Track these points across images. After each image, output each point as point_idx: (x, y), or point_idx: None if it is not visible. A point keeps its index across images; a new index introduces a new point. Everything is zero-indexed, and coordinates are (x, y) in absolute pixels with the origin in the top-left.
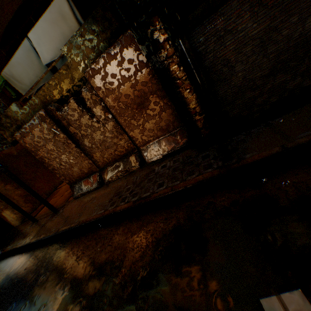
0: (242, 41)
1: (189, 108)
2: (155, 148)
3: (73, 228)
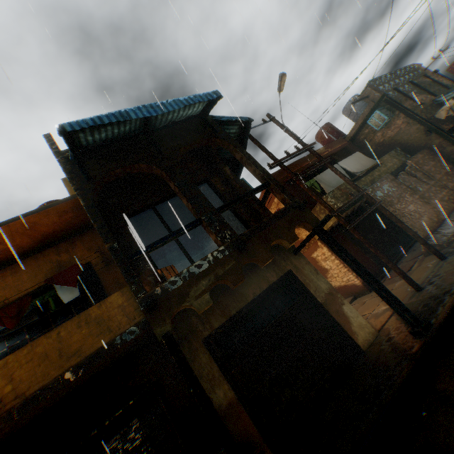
0: None
1: None
2: None
3: None
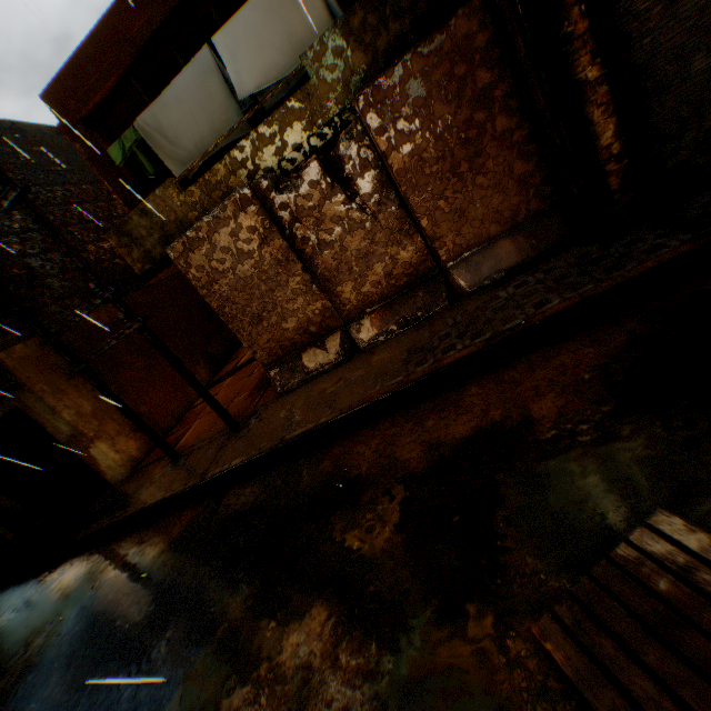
0: (710, 10)
1: (597, 146)
2: (485, 261)
3: (328, 423)
